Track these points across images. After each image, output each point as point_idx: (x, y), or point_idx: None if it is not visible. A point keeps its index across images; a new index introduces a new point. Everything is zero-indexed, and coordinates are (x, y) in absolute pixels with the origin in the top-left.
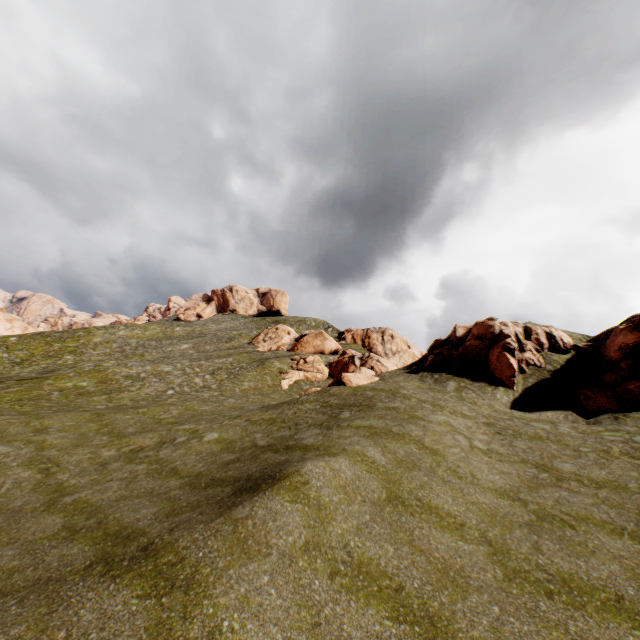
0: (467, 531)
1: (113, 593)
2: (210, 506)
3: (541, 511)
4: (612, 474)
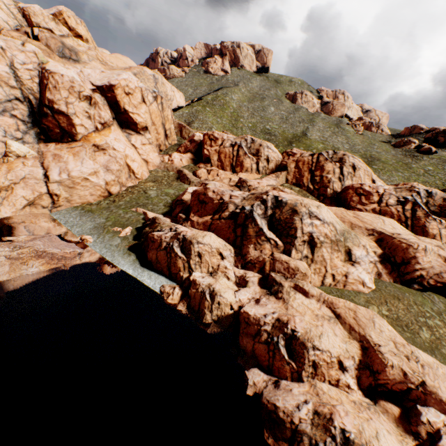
0: None
1: None
2: None
3: None
4: None
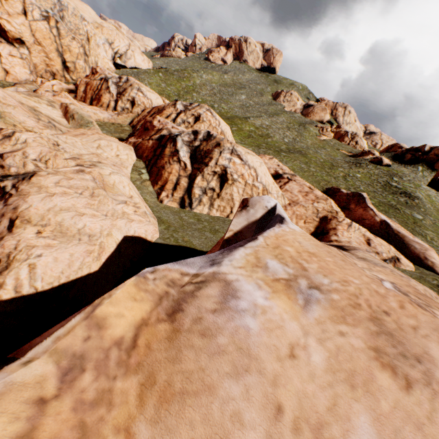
0: None
1: (413, 207)
2: (406, 198)
3: None
4: None
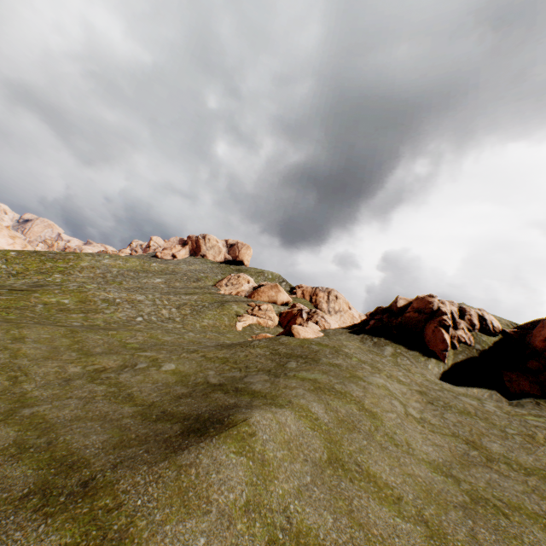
0: (404, 506)
1: (41, 537)
2: (157, 444)
3: (474, 492)
4: (539, 461)
